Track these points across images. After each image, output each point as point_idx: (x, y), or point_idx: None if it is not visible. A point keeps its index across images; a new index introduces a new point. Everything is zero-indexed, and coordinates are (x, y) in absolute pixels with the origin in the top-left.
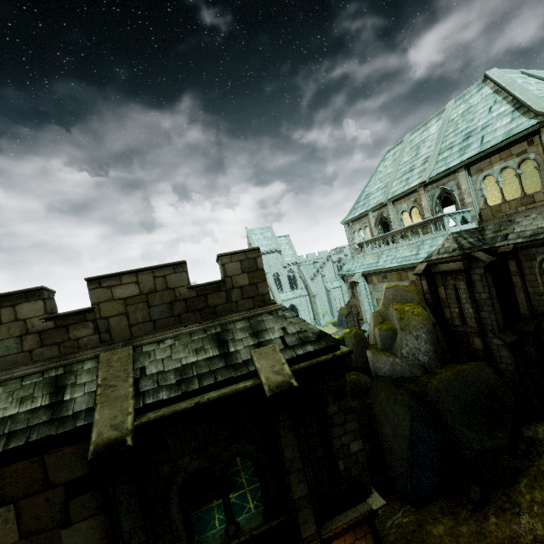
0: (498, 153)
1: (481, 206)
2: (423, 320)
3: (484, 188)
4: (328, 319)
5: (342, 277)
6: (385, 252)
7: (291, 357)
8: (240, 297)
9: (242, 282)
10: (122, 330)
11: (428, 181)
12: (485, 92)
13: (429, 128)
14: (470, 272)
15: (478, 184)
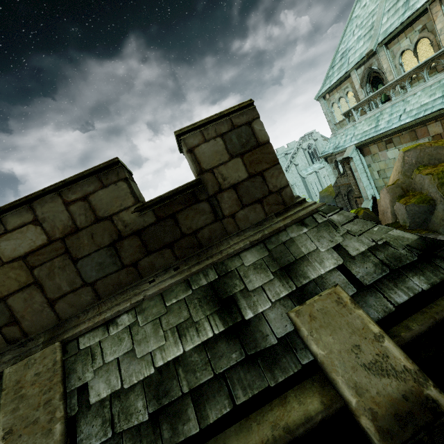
0: None
1: None
2: None
3: None
4: None
5: (324, 159)
6: (386, 111)
7: (384, 313)
8: (237, 206)
9: (235, 176)
10: (39, 313)
11: None
12: None
13: None
14: None
15: None
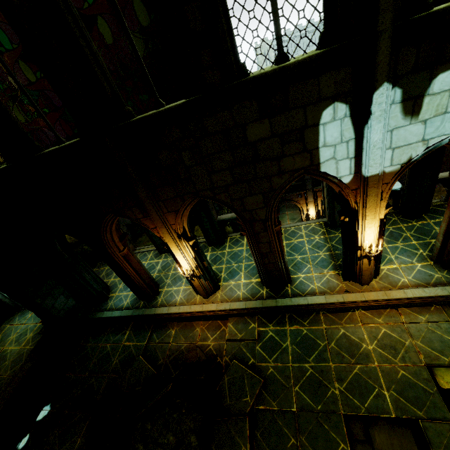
0: None
1: None
2: None
3: None
4: None
5: None
6: None
7: None
8: None
9: None
10: None
11: None
12: None
13: None
14: None
15: None
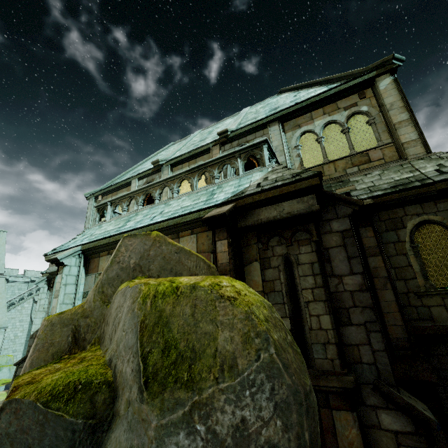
0: (322, 106)
1: (296, 168)
2: (270, 322)
3: (300, 146)
4: (6, 375)
5: (48, 279)
6: (143, 212)
7: None
8: None
9: None
10: None
11: (229, 136)
12: (284, 95)
13: (224, 122)
14: (318, 229)
15: (294, 142)
